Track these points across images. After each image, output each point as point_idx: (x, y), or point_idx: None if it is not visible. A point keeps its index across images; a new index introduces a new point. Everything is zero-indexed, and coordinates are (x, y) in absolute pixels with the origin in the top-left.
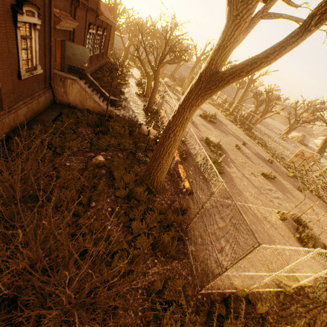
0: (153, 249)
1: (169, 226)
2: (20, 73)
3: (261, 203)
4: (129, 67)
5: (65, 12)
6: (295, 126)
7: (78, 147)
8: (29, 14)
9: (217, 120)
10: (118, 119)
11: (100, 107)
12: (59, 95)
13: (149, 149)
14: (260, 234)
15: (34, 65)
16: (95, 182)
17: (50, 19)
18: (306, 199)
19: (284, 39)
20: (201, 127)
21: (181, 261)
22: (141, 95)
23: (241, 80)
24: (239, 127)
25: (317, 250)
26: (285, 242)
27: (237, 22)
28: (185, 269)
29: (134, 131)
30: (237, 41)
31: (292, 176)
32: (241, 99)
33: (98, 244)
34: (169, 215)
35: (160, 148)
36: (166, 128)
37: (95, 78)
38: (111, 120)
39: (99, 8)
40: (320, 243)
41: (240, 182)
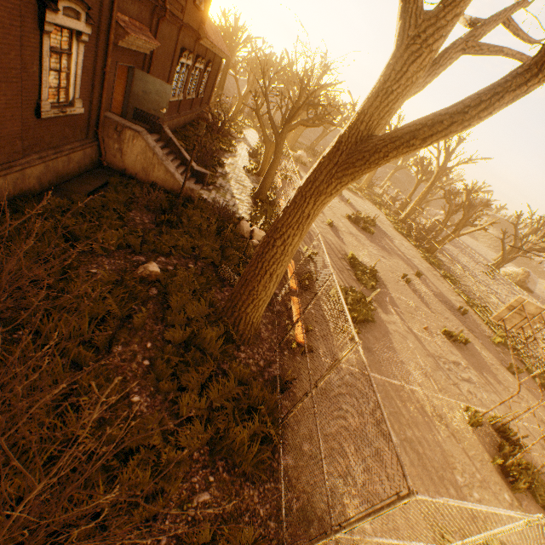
0: (210, 453)
1: (253, 410)
2: (40, 108)
3: (436, 386)
4: (242, 127)
5: (139, 23)
6: (512, 256)
7: (120, 243)
8: (71, 14)
9: (377, 229)
10: (202, 205)
11: (175, 182)
12: (109, 154)
13: (246, 263)
14: (426, 449)
15: (71, 99)
16: (134, 308)
17: (109, 29)
18: (523, 390)
19: (502, 78)
20: (347, 237)
21: (261, 485)
22: (252, 172)
23: (427, 167)
24: (414, 246)
25: (537, 519)
26: (474, 472)
27: (416, 49)
28: (267, 504)
29: (225, 228)
30: (412, 84)
31: (500, 343)
32: (423, 198)
33: (105, 429)
34: (255, 390)
35: (257, 264)
36: (270, 228)
37: (182, 136)
38: (191, 205)
39: (202, 27)
40: (543, 483)
41: (402, 341)
